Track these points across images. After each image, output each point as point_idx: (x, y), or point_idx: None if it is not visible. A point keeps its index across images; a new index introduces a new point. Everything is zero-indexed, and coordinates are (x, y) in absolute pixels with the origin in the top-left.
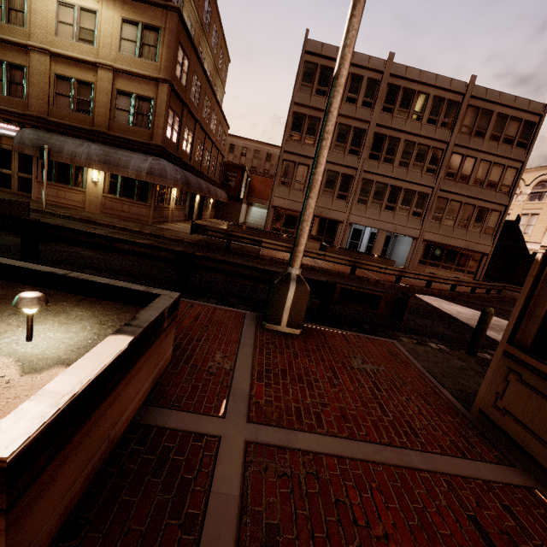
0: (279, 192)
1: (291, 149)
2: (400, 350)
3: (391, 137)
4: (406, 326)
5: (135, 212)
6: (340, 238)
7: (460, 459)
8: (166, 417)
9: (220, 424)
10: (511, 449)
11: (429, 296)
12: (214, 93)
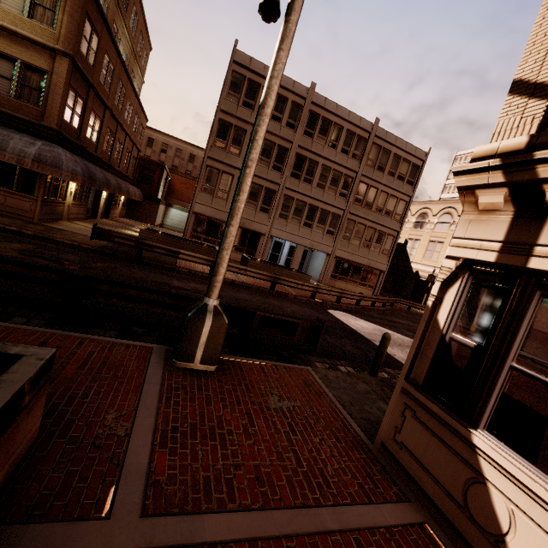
0: (201, 198)
1: (215, 155)
2: (314, 379)
3: (311, 159)
4: (320, 347)
5: (13, 205)
6: (262, 250)
7: (366, 506)
8: (16, 541)
9: (101, 531)
10: (406, 482)
11: (339, 311)
12: (131, 80)
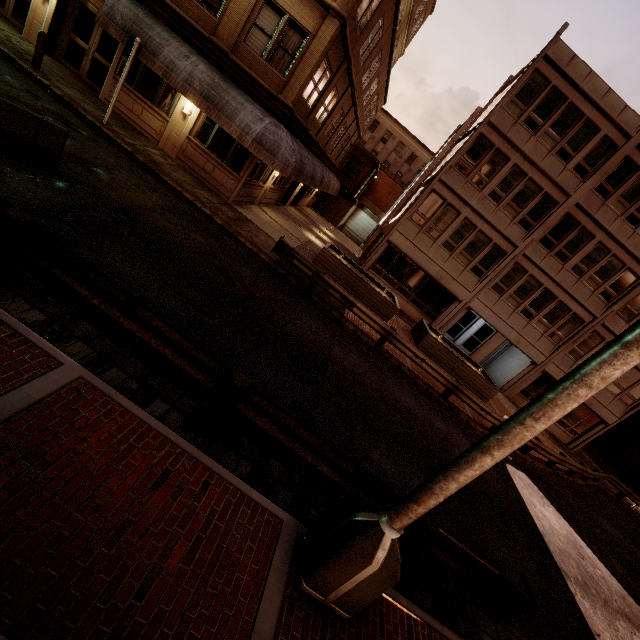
0: (404, 227)
1: (449, 180)
2: None
3: (585, 229)
4: None
5: (218, 178)
6: (447, 318)
7: None
8: None
9: None
10: None
11: (521, 471)
12: (392, 53)
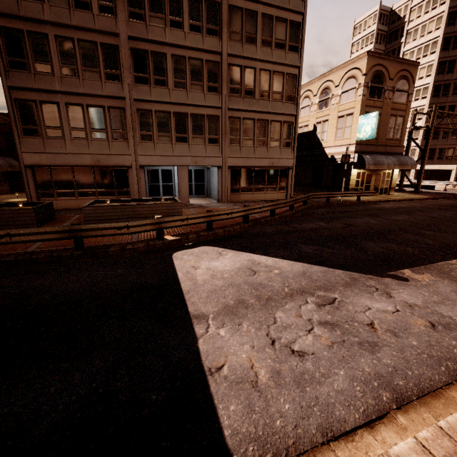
0: (27, 146)
1: (18, 82)
2: None
3: (154, 52)
4: None
5: None
6: (135, 185)
7: None
8: None
9: None
10: None
11: (200, 246)
12: None
